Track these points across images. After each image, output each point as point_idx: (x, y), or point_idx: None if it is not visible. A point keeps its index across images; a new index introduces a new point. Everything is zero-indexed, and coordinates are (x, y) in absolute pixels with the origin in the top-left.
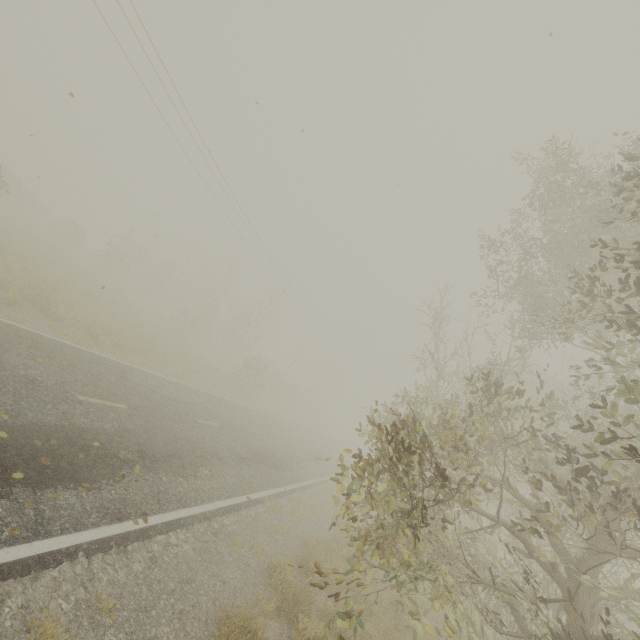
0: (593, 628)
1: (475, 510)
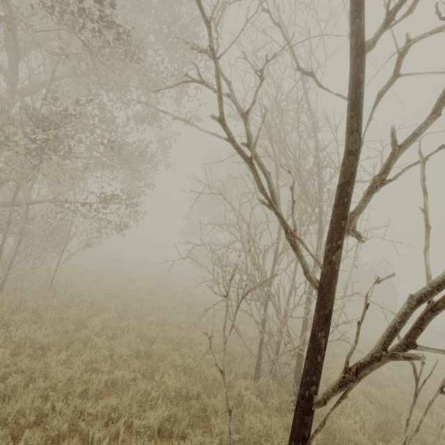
0: None
1: None
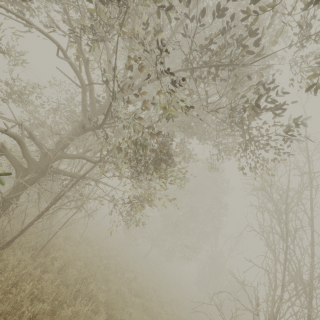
0: (54, 169)
1: (7, 119)
